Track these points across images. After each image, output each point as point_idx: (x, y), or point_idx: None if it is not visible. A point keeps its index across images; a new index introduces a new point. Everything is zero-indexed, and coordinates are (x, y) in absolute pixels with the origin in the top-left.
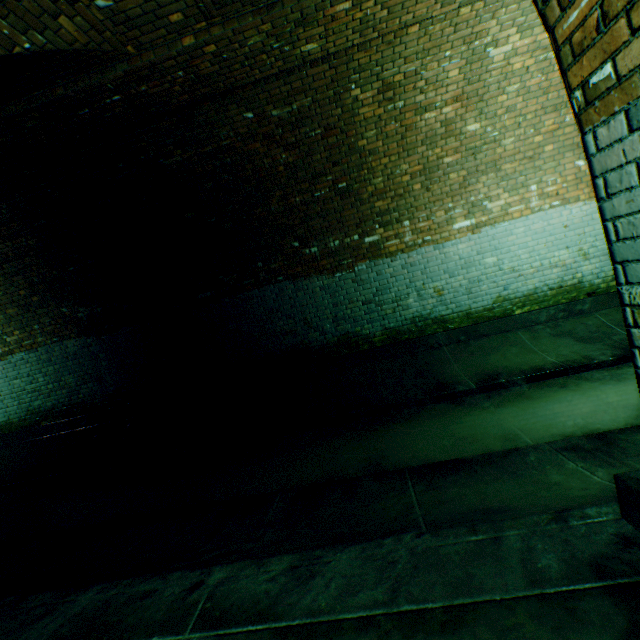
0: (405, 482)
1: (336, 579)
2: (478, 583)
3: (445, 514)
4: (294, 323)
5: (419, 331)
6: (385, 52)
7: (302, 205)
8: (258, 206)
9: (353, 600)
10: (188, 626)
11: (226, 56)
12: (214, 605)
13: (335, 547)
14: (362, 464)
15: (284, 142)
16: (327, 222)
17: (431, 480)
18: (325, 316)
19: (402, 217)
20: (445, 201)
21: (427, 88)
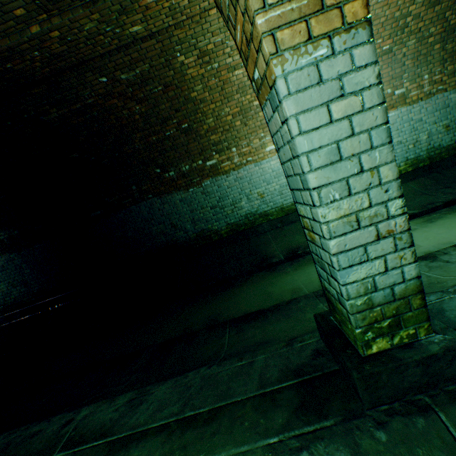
0: (225, 330)
1: (154, 403)
2: (232, 392)
3: (238, 349)
4: (164, 227)
5: (251, 223)
6: (196, 29)
7: (158, 142)
8: (125, 145)
9: (160, 415)
10: (57, 449)
11: (70, 38)
12: (76, 433)
13: (160, 382)
14: (205, 320)
15: (136, 97)
16: (178, 153)
17: (240, 326)
18: (186, 220)
19: (230, 145)
20: (258, 132)
21: (233, 53)
